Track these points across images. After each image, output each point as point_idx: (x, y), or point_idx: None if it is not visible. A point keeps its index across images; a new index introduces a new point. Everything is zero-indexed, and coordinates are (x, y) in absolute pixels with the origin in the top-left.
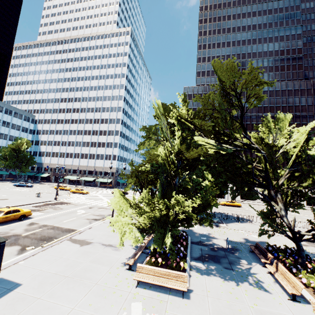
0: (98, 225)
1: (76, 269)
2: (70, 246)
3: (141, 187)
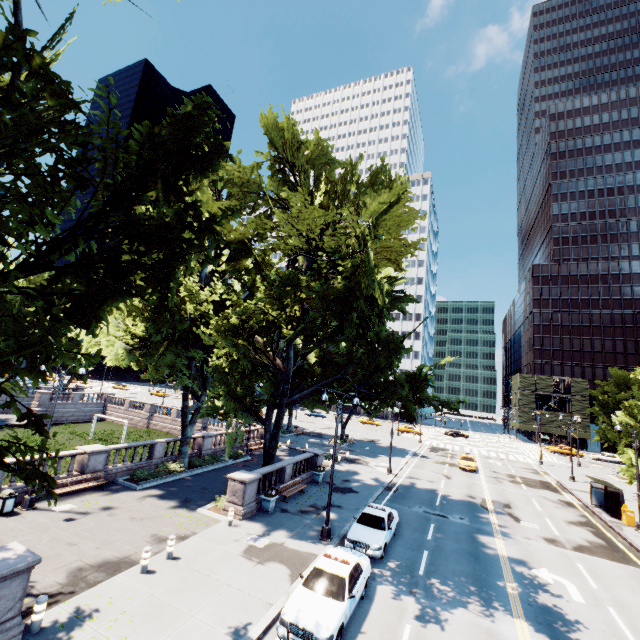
0: (559, 479)
1: (632, 508)
2: (587, 494)
3: (639, 448)
